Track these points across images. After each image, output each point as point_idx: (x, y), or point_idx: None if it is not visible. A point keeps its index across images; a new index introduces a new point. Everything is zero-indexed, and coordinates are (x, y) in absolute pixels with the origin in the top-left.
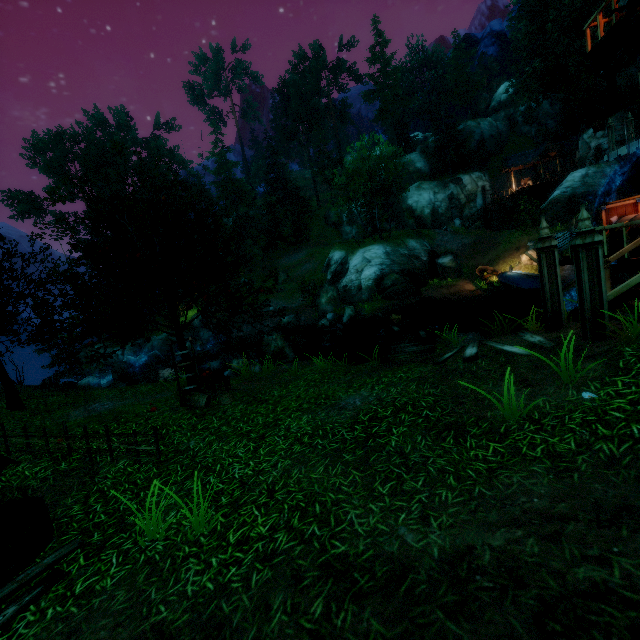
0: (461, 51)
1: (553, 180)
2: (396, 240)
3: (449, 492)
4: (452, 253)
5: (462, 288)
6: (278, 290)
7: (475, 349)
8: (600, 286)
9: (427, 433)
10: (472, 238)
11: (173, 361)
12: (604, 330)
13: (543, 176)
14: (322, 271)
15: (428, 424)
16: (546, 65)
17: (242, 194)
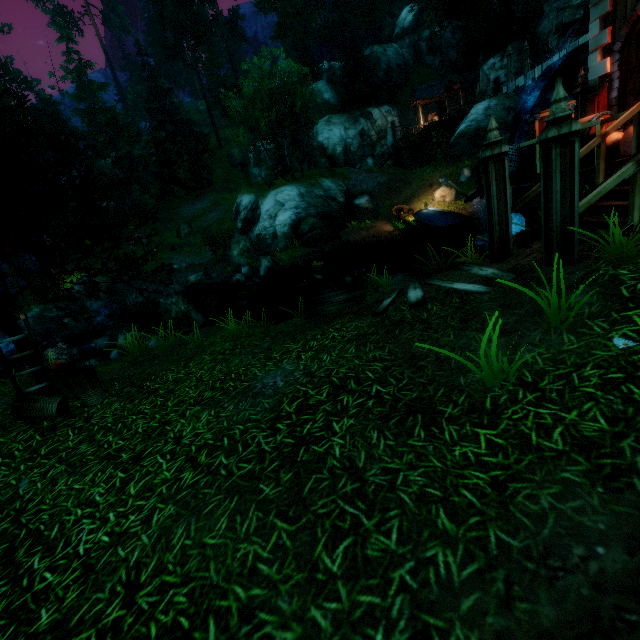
0: None
1: (458, 115)
2: (310, 180)
3: (448, 552)
4: (368, 193)
5: (381, 229)
6: (182, 245)
7: (420, 291)
8: (572, 195)
9: (384, 424)
10: (387, 176)
11: None
12: (571, 252)
13: (448, 111)
14: (231, 219)
15: (383, 408)
16: None
17: (119, 127)
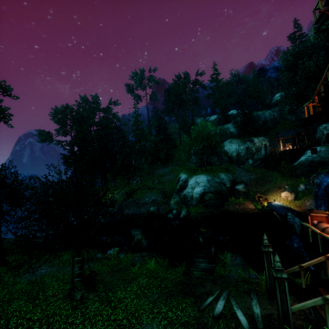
0: (256, 78)
1: (303, 148)
2: (214, 173)
3: None
4: (244, 183)
5: (247, 206)
6: (153, 188)
7: (222, 305)
8: (287, 303)
9: None
10: (255, 176)
11: (72, 263)
12: None
13: (297, 144)
14: (175, 182)
15: None
16: (297, 93)
17: (143, 135)
